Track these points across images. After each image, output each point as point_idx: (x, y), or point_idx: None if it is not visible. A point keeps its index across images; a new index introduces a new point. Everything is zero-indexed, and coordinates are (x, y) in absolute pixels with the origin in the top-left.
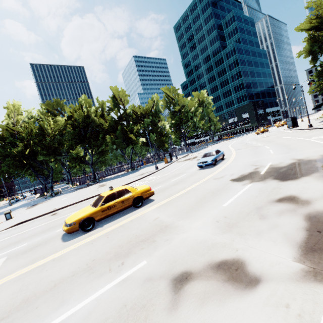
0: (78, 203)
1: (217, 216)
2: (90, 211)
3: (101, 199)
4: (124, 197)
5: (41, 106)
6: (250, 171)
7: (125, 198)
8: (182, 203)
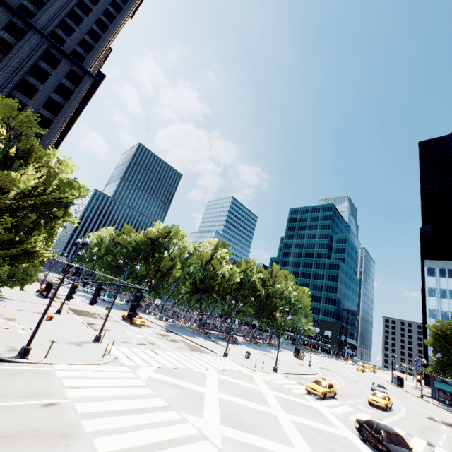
0: (302, 375)
1: (448, 431)
2: (386, 401)
3: (384, 396)
4: (390, 400)
5: (231, 253)
6: (429, 416)
7: (390, 401)
8: (418, 418)
